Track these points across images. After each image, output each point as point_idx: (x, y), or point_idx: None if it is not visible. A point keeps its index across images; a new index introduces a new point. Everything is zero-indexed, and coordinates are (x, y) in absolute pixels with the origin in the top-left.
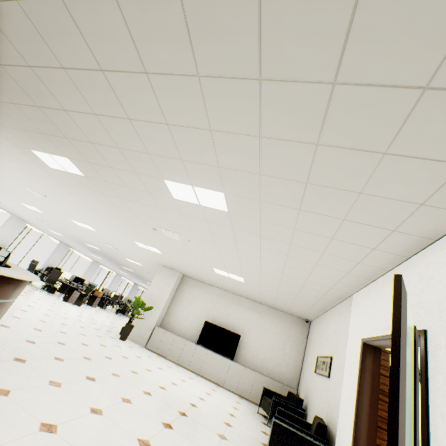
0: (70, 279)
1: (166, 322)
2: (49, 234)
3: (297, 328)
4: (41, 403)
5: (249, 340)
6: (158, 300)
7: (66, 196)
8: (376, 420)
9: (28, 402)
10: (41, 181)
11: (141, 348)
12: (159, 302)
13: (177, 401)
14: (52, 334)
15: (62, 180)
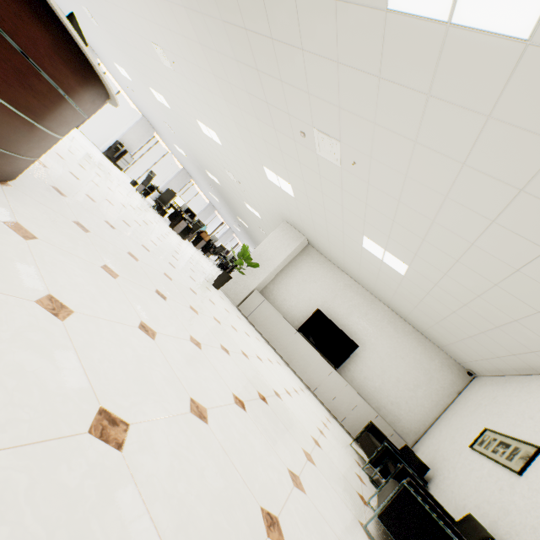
0: (182, 208)
1: (268, 290)
2: (174, 153)
3: (447, 375)
4: (70, 276)
5: (368, 357)
6: (268, 260)
7: (196, 56)
8: None
9: (52, 264)
10: (169, 20)
11: (232, 305)
12: (267, 264)
13: (258, 378)
14: (140, 236)
15: (194, 4)
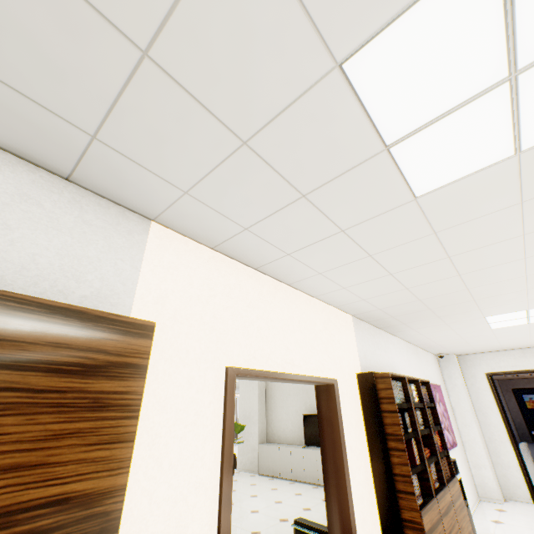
0: None
1: (270, 434)
2: None
3: None
4: None
5: None
6: (250, 413)
7: None
8: (346, 489)
9: None
10: None
11: (250, 477)
12: (252, 416)
13: None
14: None
15: None
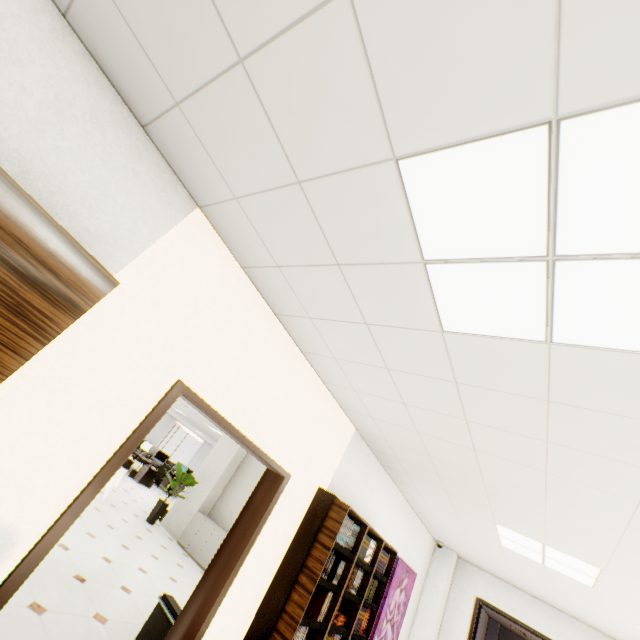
0: (153, 453)
1: (216, 509)
2: None
3: None
4: None
5: None
6: (211, 474)
7: None
8: (223, 586)
9: None
10: None
11: (166, 538)
12: (211, 478)
13: (102, 572)
14: None
15: None
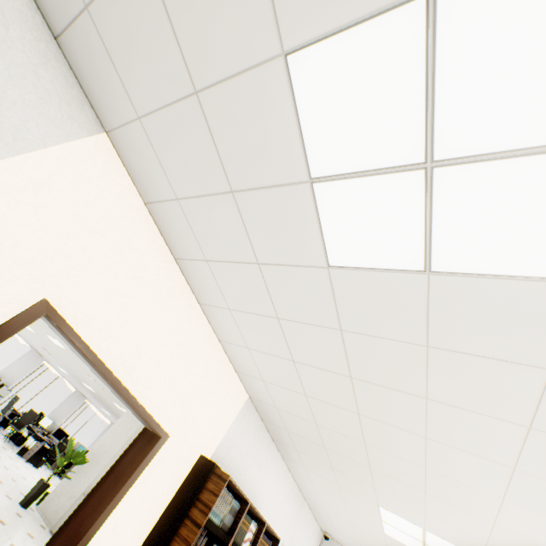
0: (52, 431)
1: None
2: (65, 376)
3: None
4: None
5: None
6: (106, 453)
7: None
8: None
9: None
10: None
11: (38, 525)
12: (104, 457)
13: None
14: None
15: None
